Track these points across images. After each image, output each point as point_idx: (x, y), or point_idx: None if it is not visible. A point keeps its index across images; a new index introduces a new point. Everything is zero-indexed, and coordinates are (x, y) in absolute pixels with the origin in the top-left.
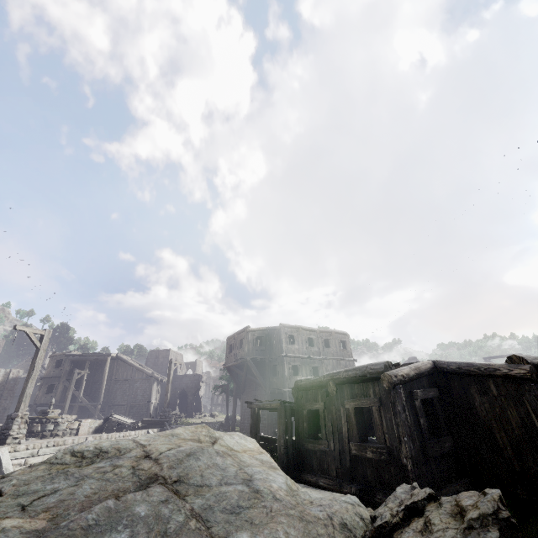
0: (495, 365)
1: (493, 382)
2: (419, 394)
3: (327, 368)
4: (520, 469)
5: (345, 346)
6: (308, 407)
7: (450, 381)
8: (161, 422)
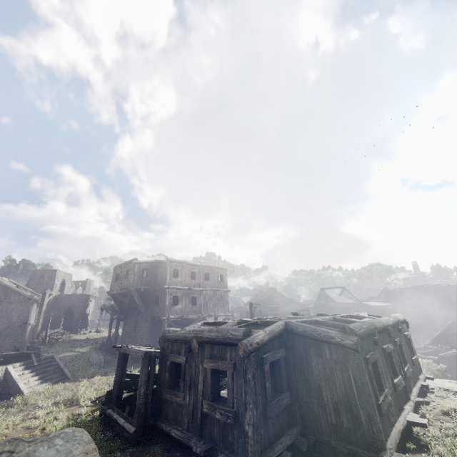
0: (332, 333)
1: (328, 347)
2: (269, 358)
3: (204, 298)
4: (336, 422)
5: (223, 279)
6: (172, 359)
7: (296, 341)
8: (27, 354)
